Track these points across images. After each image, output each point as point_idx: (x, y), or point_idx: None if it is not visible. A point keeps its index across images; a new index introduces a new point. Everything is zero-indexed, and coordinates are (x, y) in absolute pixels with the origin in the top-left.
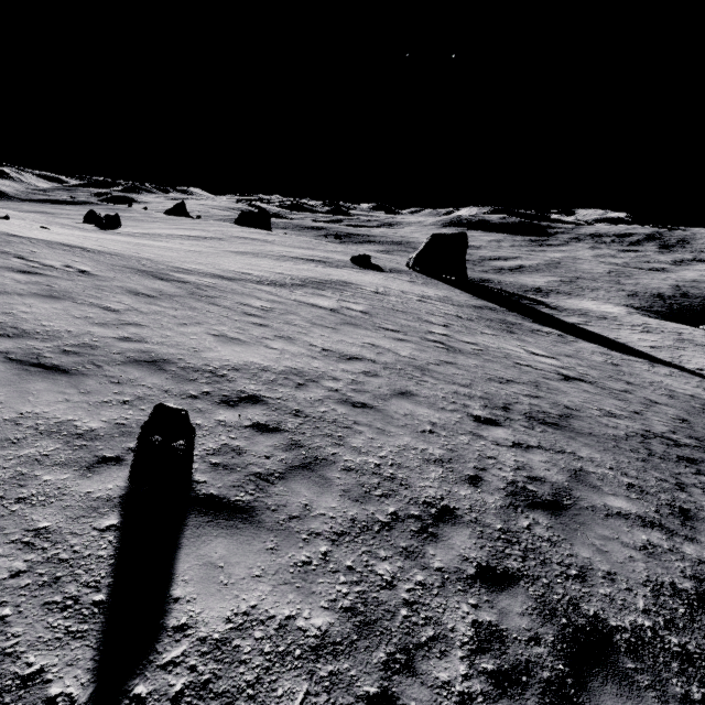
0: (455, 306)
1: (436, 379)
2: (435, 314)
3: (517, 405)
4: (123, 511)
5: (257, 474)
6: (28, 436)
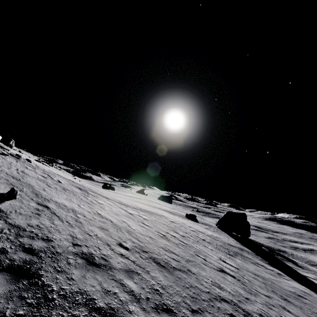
0: (212, 239)
1: (130, 234)
2: (188, 233)
3: (154, 254)
4: None
5: (16, 211)
6: None
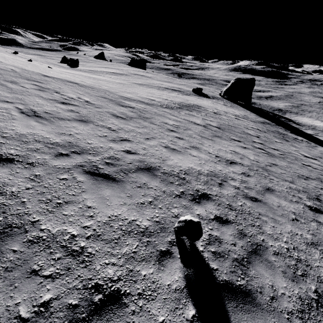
0: (253, 122)
1: (276, 177)
2: (248, 128)
3: (322, 197)
4: (193, 301)
5: (236, 259)
6: (120, 236)
